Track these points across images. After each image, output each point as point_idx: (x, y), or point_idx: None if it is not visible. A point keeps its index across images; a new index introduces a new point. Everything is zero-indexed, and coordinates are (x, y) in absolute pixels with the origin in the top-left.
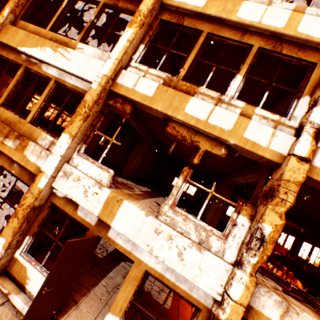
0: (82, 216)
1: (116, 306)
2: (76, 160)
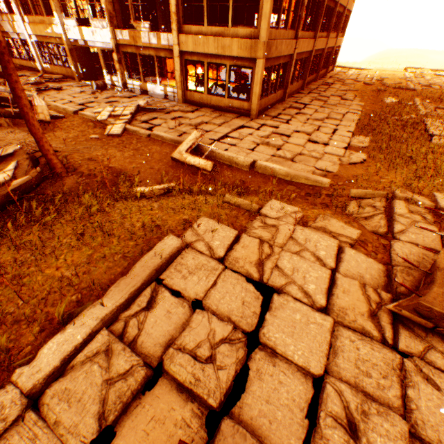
0: (81, 44)
1: (103, 67)
2: (66, 22)
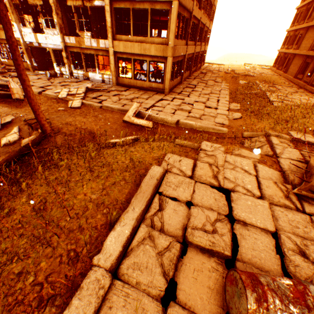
0: (35, 45)
1: (53, 61)
2: (23, 30)
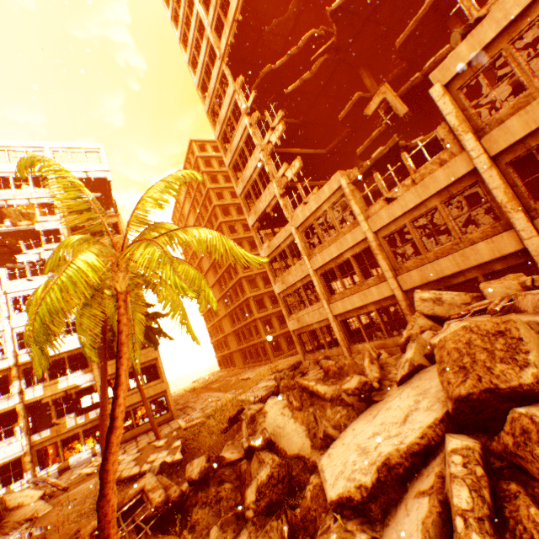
0: None
1: None
2: None
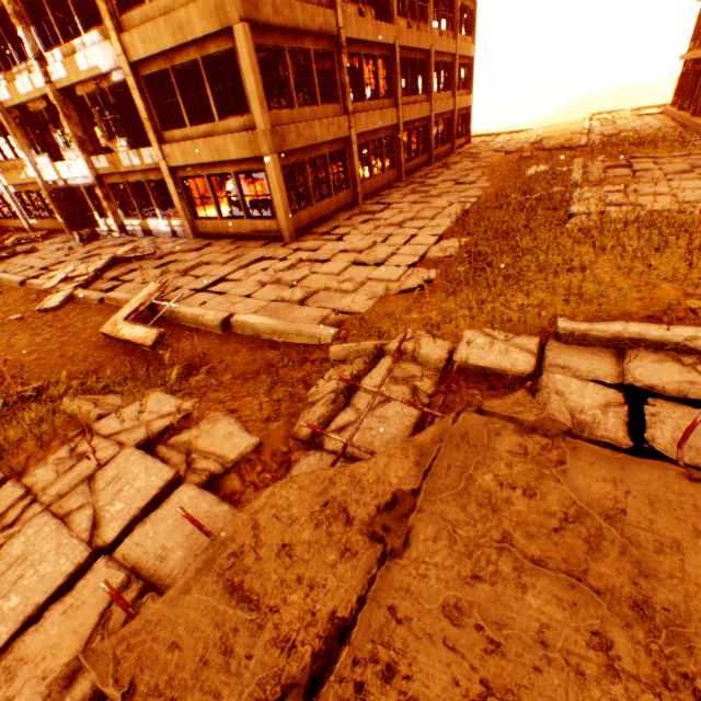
0: (62, 185)
1: (93, 209)
2: (39, 162)
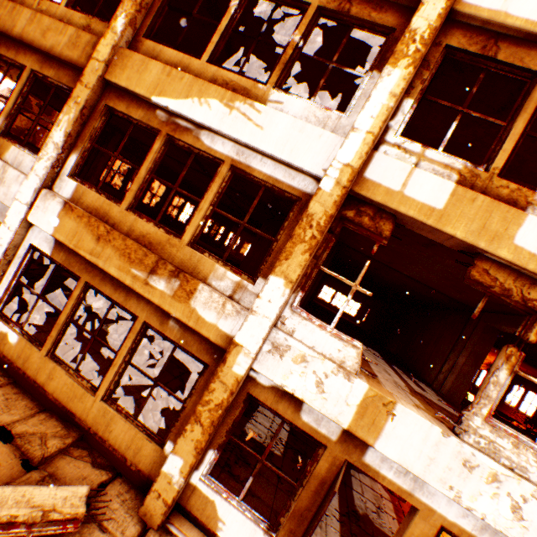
0: (311, 423)
1: None
2: (290, 321)
